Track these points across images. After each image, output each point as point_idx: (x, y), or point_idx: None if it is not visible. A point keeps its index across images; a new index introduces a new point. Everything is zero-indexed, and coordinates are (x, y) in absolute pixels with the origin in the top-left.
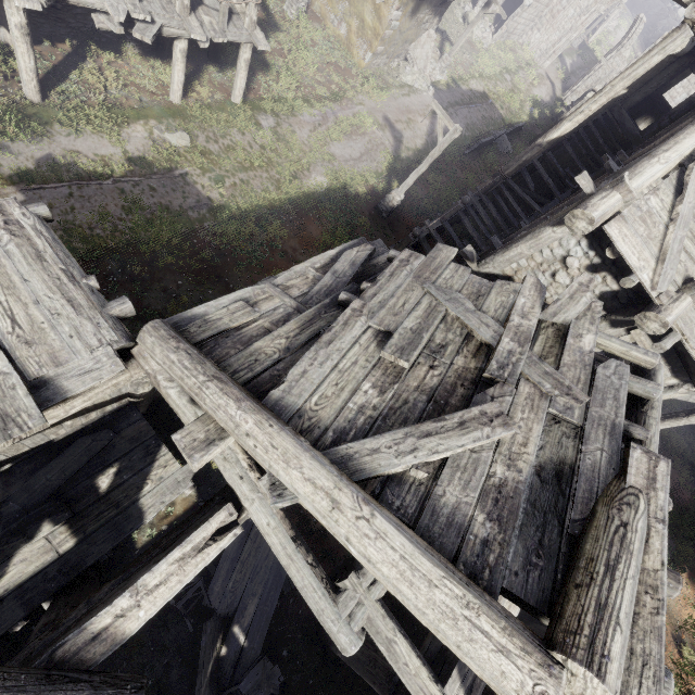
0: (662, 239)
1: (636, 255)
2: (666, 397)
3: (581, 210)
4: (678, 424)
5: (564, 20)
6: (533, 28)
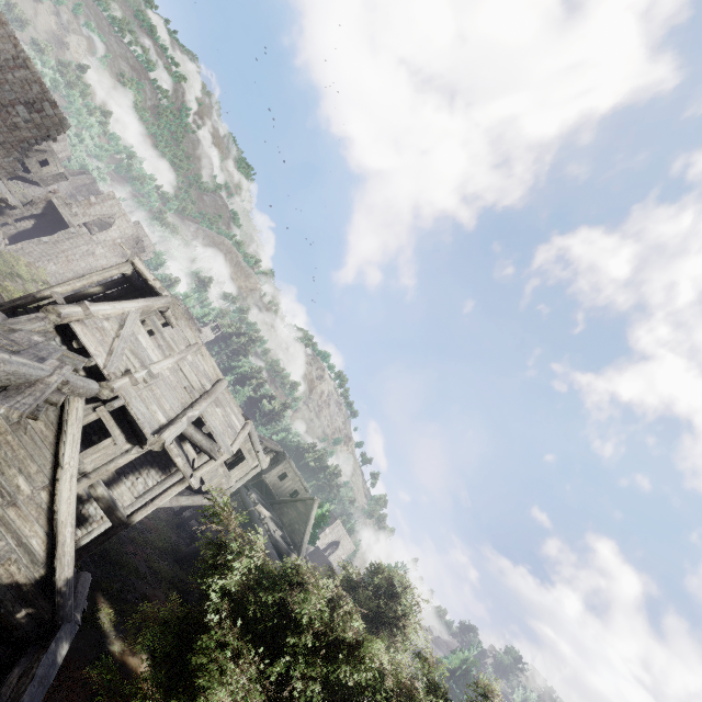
0: (112, 345)
1: (94, 347)
2: (125, 461)
3: (53, 306)
4: (147, 510)
5: (78, 267)
6: (50, 261)
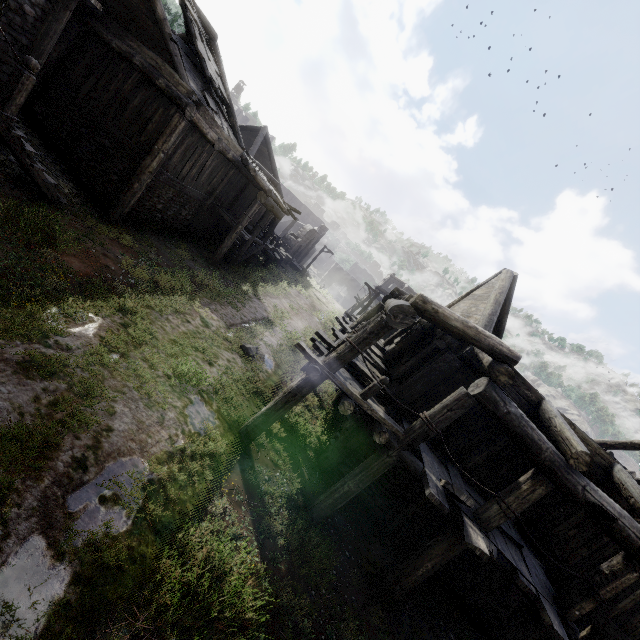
0: None
1: None
2: None
3: None
4: None
5: None
6: None
